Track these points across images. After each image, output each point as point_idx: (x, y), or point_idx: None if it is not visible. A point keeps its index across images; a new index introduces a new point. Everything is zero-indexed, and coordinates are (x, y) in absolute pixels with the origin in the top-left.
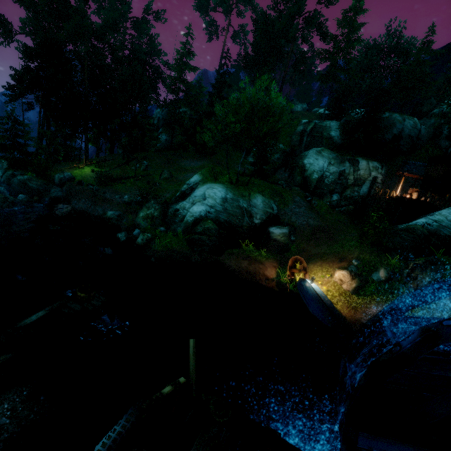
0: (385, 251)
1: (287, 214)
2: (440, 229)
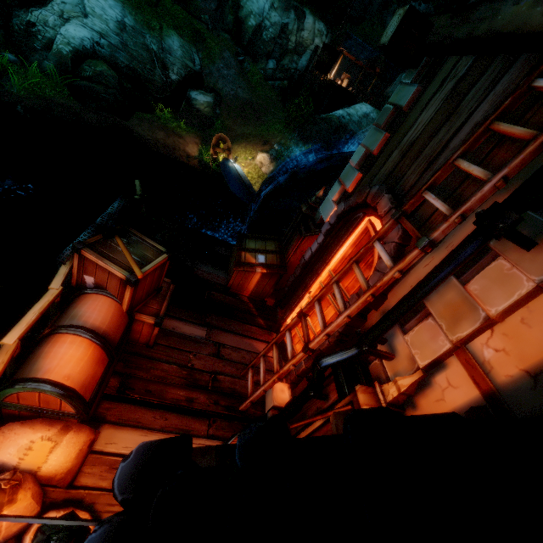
0: (303, 139)
1: (212, 76)
2: (349, 123)
